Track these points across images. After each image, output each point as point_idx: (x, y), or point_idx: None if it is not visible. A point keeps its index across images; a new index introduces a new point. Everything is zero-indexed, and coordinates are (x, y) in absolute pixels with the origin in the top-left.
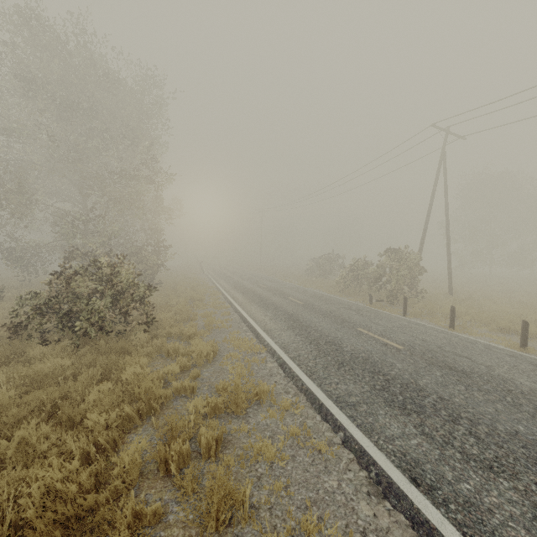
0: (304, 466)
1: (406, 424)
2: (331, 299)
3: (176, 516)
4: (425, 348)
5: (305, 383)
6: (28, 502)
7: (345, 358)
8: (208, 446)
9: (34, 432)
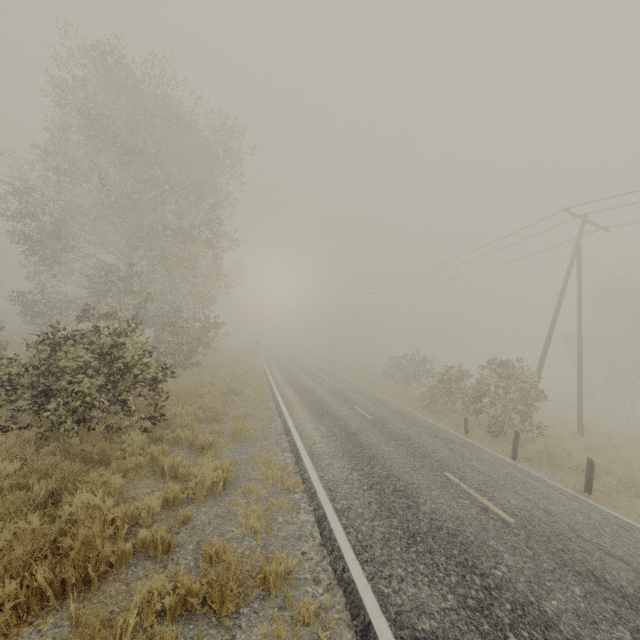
0: None
1: None
2: (412, 416)
3: None
4: (551, 528)
5: (349, 567)
6: None
7: (420, 527)
8: None
9: None
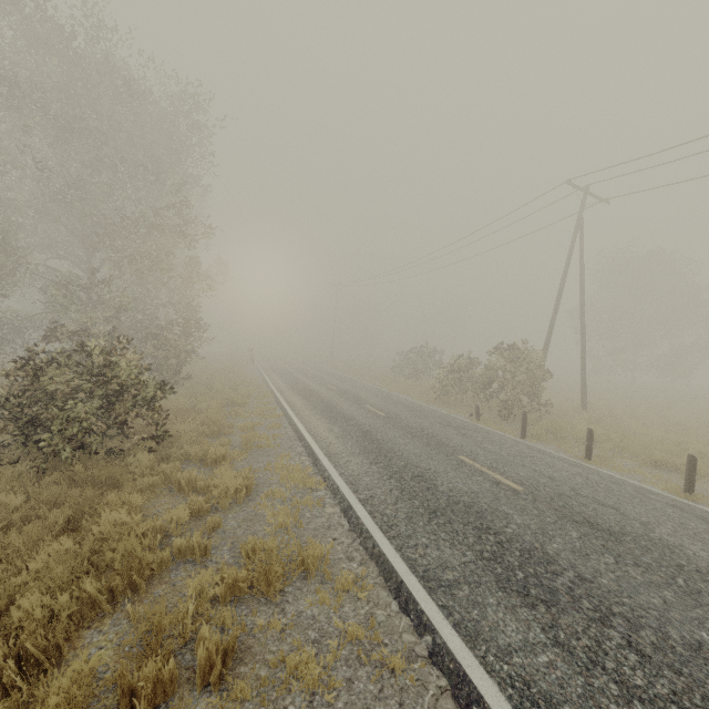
0: (366, 702)
1: (530, 623)
2: (424, 409)
3: None
4: (554, 491)
5: (379, 543)
6: None
7: (439, 504)
8: (210, 663)
9: None
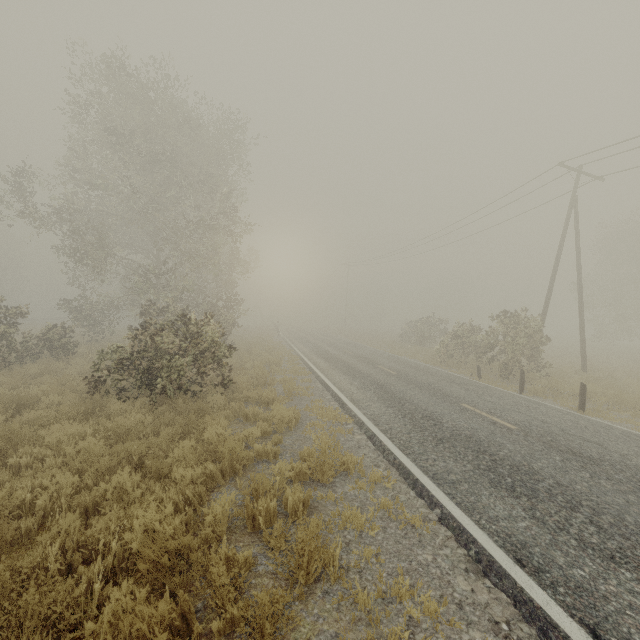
0: (396, 538)
1: (514, 506)
2: (430, 370)
3: (265, 568)
4: (544, 430)
5: (398, 457)
6: (130, 536)
7: (444, 435)
8: (294, 508)
9: (129, 478)
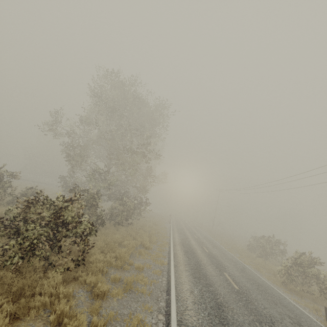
0: None
1: None
2: (272, 292)
3: None
4: None
5: None
6: None
7: None
8: None
9: None
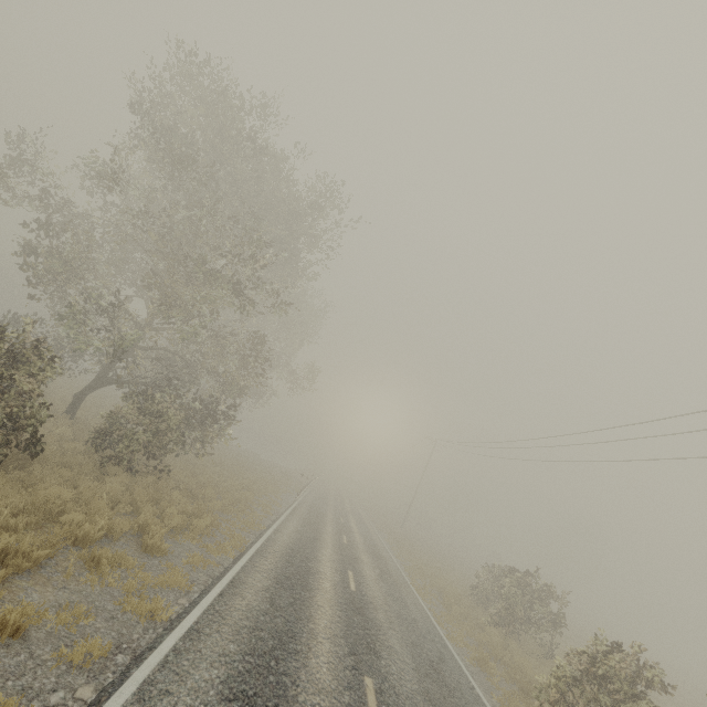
0: None
1: None
2: None
3: None
4: None
5: None
6: None
7: None
8: None
9: None
